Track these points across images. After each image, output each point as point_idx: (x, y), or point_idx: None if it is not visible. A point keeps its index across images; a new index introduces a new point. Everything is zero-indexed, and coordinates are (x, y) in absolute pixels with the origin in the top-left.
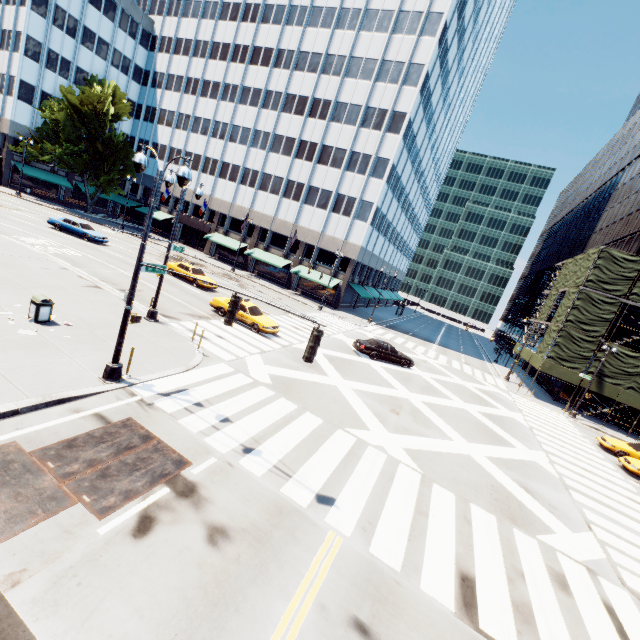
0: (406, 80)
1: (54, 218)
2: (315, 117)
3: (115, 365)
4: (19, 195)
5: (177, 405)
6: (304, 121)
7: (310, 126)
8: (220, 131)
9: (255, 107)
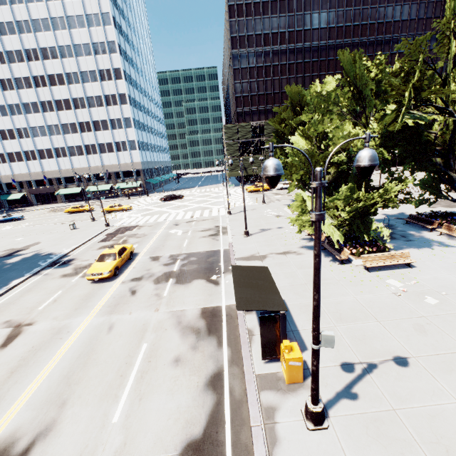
0: (116, 77)
1: None
2: (79, 108)
3: (107, 223)
4: None
5: (126, 224)
6: (74, 112)
7: (79, 114)
8: (24, 133)
9: (39, 113)
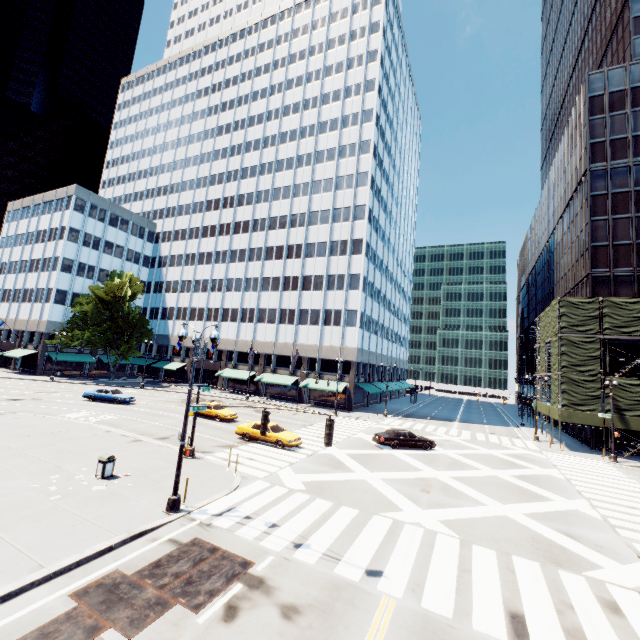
0: (355, 217)
1: (88, 391)
2: (292, 258)
3: (175, 496)
4: (52, 379)
5: (230, 521)
6: (284, 263)
7: (290, 265)
8: (217, 286)
9: (243, 262)
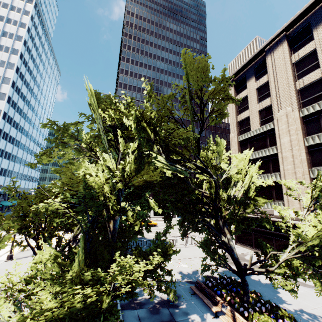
0: None
1: None
2: None
3: None
4: None
5: None
6: None
7: None
8: None
9: None
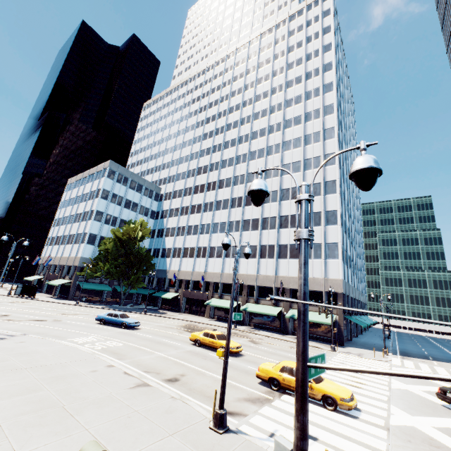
0: (325, 163)
1: (100, 314)
2: (269, 202)
3: None
4: (78, 303)
5: None
6: (262, 206)
7: (267, 208)
8: (205, 229)
9: (226, 209)
